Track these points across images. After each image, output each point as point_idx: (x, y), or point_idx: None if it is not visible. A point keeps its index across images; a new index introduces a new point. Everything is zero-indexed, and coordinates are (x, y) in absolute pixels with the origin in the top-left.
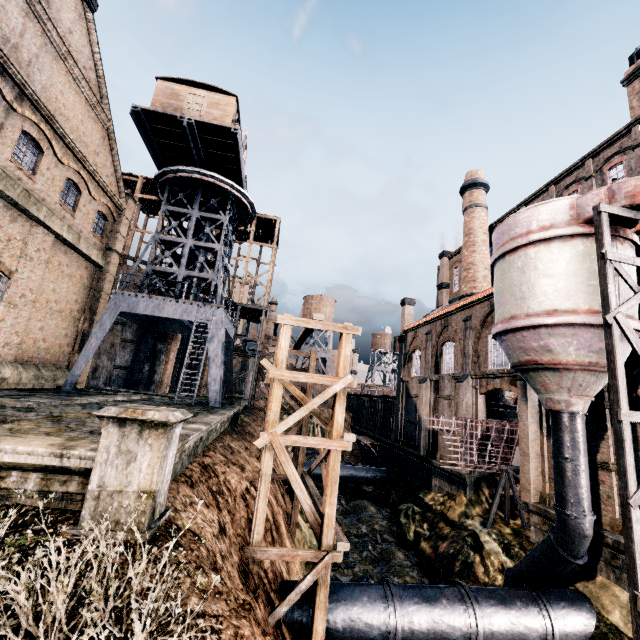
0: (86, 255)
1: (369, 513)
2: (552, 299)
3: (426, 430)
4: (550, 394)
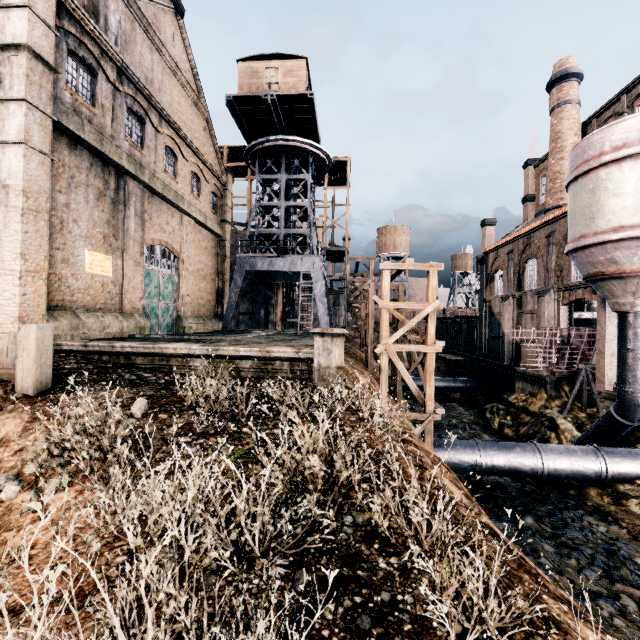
0: (211, 230)
1: (458, 411)
2: (619, 217)
3: (509, 343)
4: (616, 299)
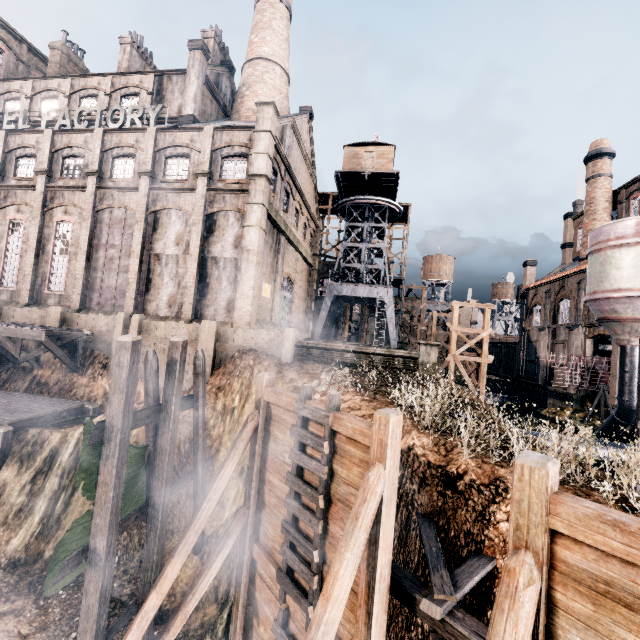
0: (309, 262)
1: None
2: (618, 282)
3: (544, 366)
4: (618, 336)
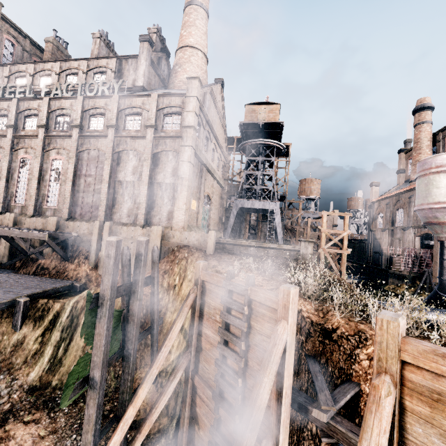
0: (221, 185)
1: None
2: (438, 197)
3: (385, 256)
4: (438, 234)
